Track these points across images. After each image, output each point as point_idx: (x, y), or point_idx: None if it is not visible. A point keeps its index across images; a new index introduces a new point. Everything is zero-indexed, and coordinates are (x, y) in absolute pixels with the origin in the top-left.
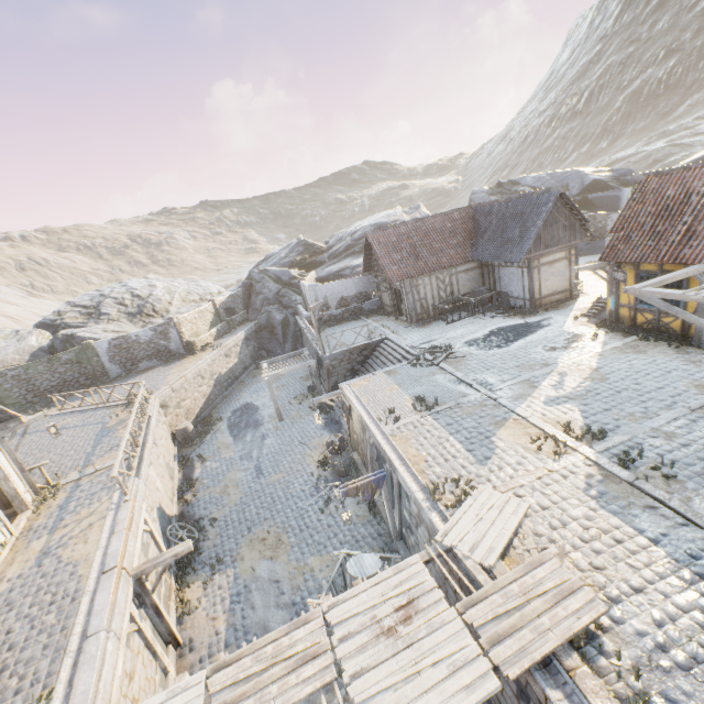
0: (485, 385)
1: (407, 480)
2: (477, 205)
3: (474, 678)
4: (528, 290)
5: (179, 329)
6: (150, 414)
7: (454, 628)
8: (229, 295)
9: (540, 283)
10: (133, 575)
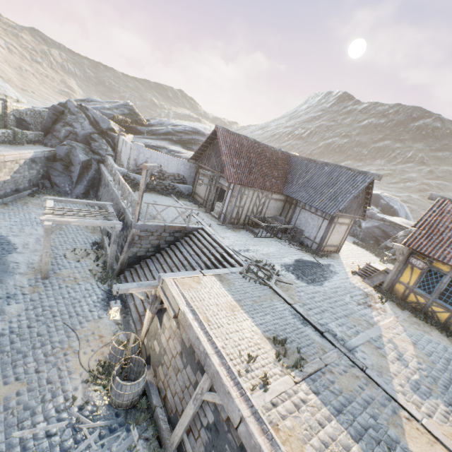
0: (335, 337)
1: None
2: (295, 156)
3: None
4: (321, 237)
5: None
6: None
7: None
8: (30, 107)
9: (331, 235)
10: None
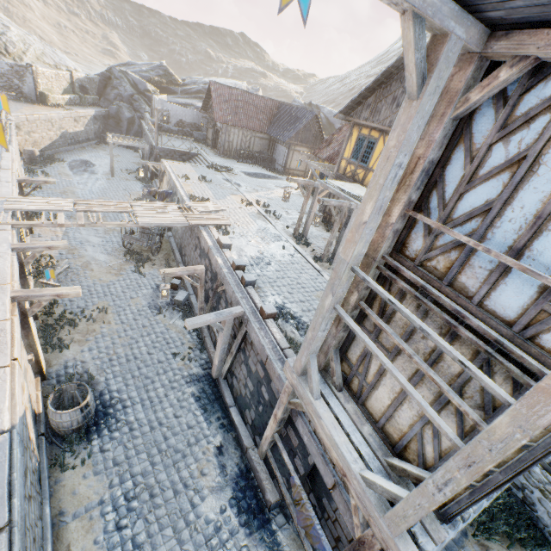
0: (238, 185)
1: (182, 193)
2: (283, 103)
3: (181, 222)
4: (285, 162)
5: (36, 78)
6: (11, 122)
7: (180, 216)
8: (86, 76)
9: (292, 160)
10: (18, 180)
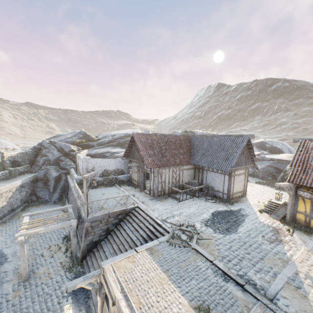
0: (256, 287)
1: None
2: (192, 135)
3: None
4: (227, 188)
5: None
6: None
7: None
8: (19, 152)
9: (234, 185)
10: None
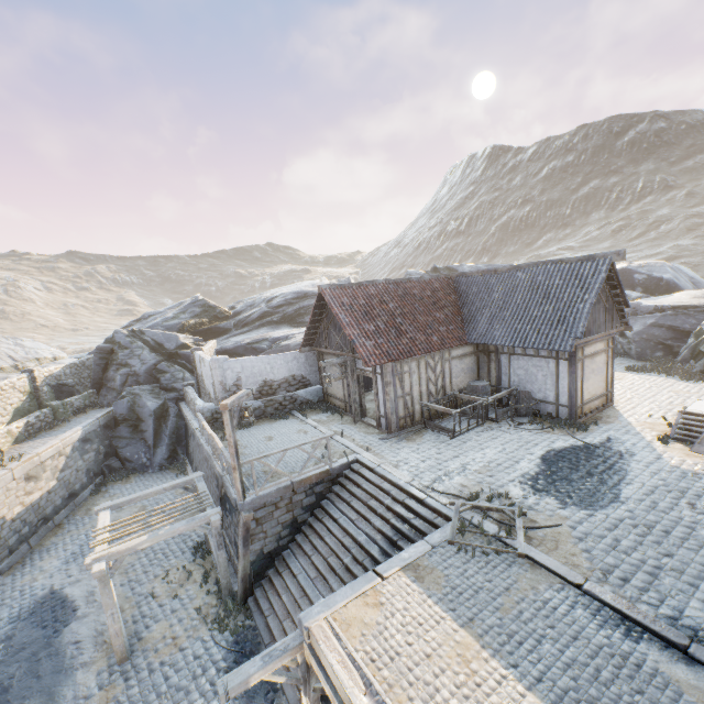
0: None
1: None
2: (461, 274)
3: None
4: (567, 392)
5: None
6: None
7: None
8: (68, 363)
9: (583, 382)
10: None
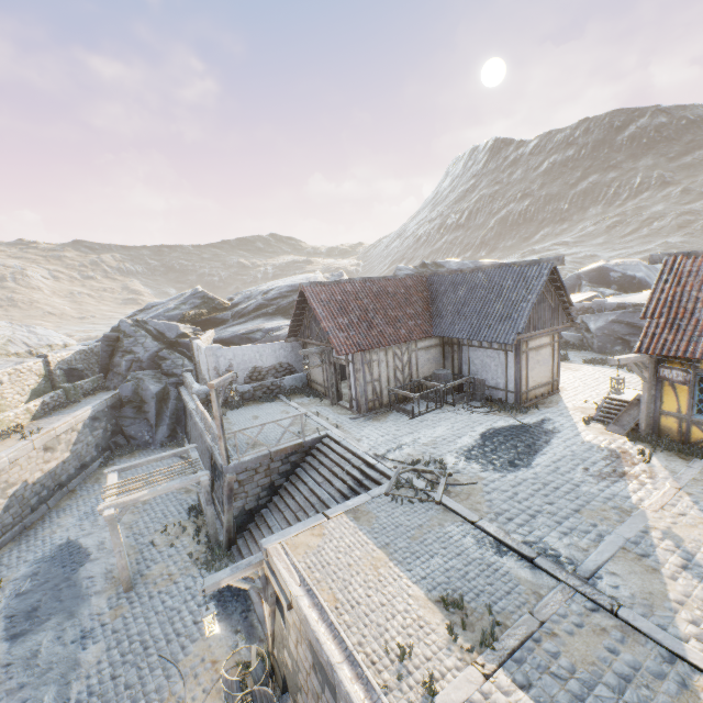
0: (558, 560)
1: None
2: (433, 273)
3: None
4: (514, 380)
5: None
6: None
7: None
8: (78, 350)
9: (527, 372)
10: None
